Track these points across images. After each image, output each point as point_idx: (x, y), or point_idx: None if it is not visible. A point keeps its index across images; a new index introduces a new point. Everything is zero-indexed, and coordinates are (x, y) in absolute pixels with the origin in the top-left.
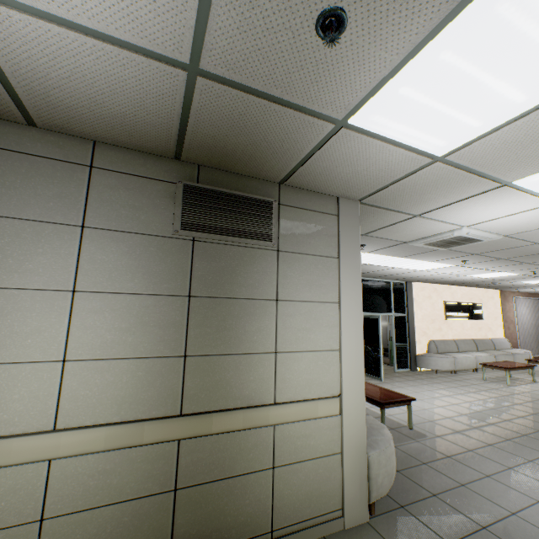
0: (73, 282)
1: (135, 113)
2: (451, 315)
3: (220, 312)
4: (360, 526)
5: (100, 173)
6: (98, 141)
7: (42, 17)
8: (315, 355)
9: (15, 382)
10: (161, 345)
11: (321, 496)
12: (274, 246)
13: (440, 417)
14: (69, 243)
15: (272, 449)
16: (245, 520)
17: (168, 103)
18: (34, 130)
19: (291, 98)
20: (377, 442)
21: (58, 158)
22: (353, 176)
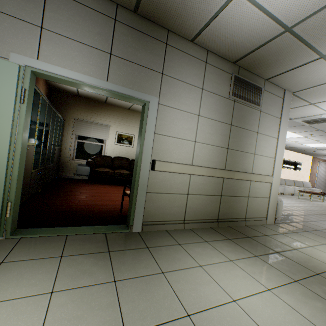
0: (198, 112)
1: (243, 42)
2: (285, 166)
3: (239, 134)
4: (272, 224)
5: (208, 66)
6: (210, 51)
7: (255, 5)
8: (266, 158)
9: (182, 146)
10: (221, 142)
11: (260, 211)
12: (260, 109)
13: (284, 205)
14: (198, 95)
15: (248, 190)
16: (238, 212)
17: (262, 40)
18: (190, 43)
19: (314, 44)
20: (278, 198)
21: (196, 57)
22: (303, 80)
